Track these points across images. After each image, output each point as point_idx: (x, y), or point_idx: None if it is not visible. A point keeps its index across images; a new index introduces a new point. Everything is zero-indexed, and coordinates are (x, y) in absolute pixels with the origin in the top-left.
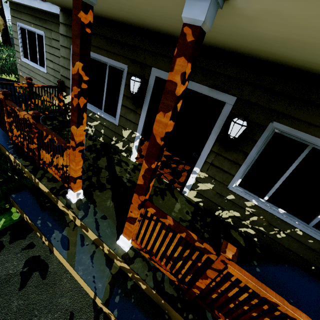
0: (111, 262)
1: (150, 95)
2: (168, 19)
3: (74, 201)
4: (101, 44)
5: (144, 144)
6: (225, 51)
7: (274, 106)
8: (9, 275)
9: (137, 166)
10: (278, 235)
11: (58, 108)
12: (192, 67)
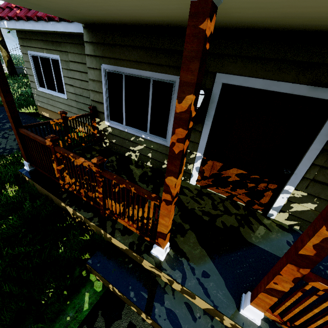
0: None
1: (214, 107)
2: (296, 3)
3: (163, 259)
4: (141, 57)
5: (207, 164)
6: None
7: None
8: None
9: (201, 190)
10: None
11: (93, 136)
12: None
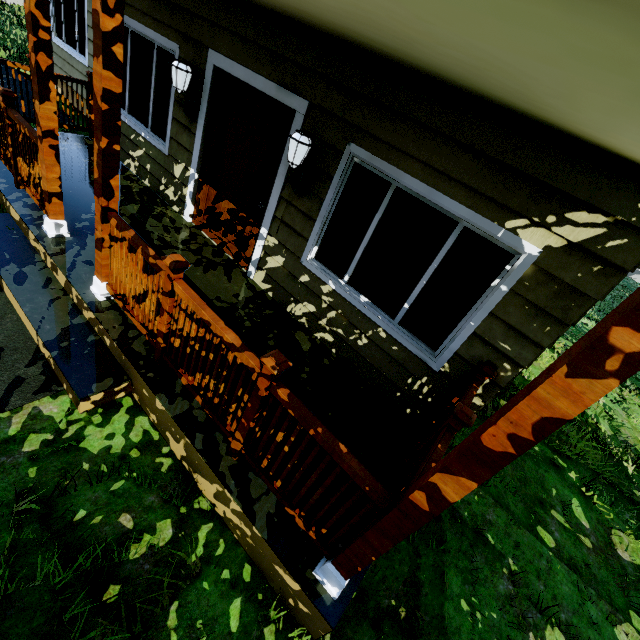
0: (78, 313)
1: (207, 99)
2: None
3: (50, 235)
4: (146, 7)
5: (202, 191)
6: (295, 22)
7: (351, 116)
8: None
9: (190, 228)
10: (360, 341)
11: (89, 123)
12: None
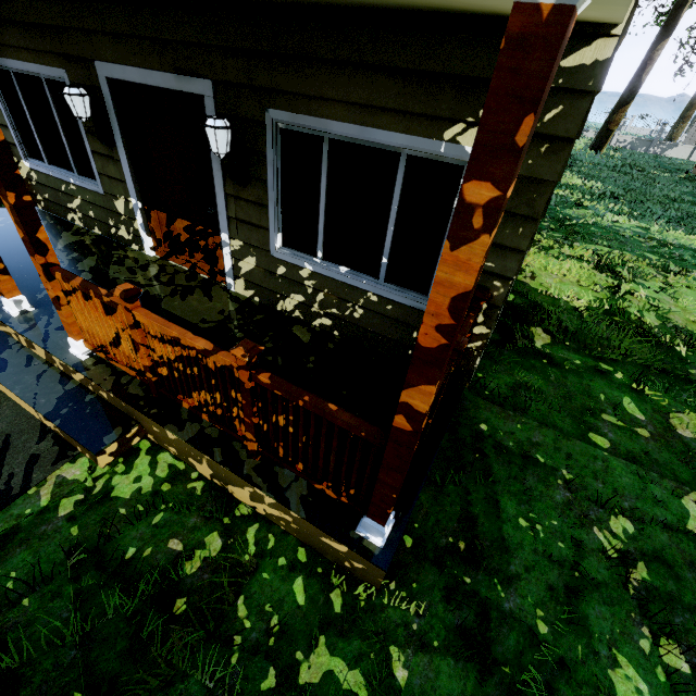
0: (68, 380)
1: (115, 117)
2: None
3: (14, 314)
4: (16, 39)
5: (152, 218)
6: None
7: (257, 80)
8: None
9: (156, 261)
10: (356, 313)
11: None
12: None
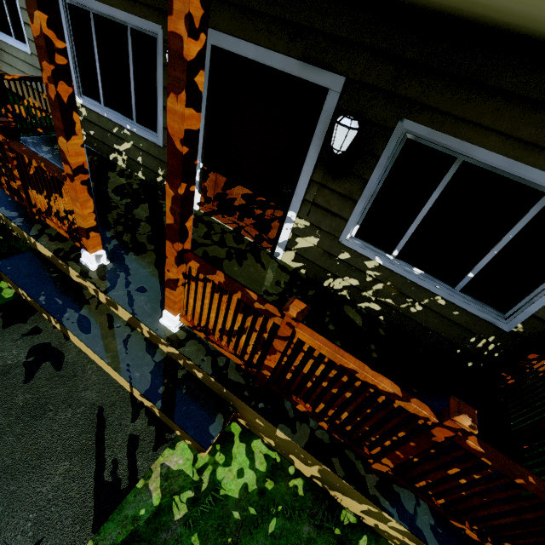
0: (154, 348)
1: (206, 84)
2: None
3: (93, 268)
4: None
5: (209, 179)
6: None
7: (404, 89)
8: (7, 366)
9: (202, 217)
10: (413, 308)
11: None
12: (205, 5)
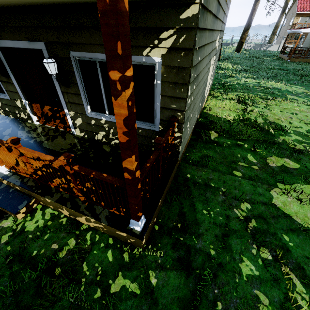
0: (1, 184)
1: (6, 64)
2: None
3: None
4: None
5: (34, 107)
6: (14, 7)
7: (62, 39)
8: None
9: (40, 126)
10: None
11: None
12: None
